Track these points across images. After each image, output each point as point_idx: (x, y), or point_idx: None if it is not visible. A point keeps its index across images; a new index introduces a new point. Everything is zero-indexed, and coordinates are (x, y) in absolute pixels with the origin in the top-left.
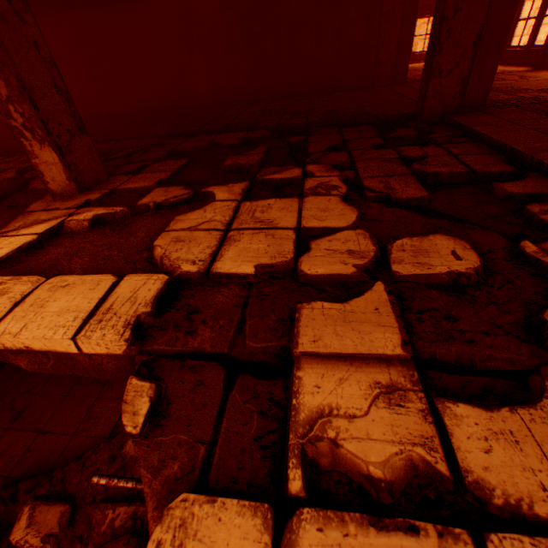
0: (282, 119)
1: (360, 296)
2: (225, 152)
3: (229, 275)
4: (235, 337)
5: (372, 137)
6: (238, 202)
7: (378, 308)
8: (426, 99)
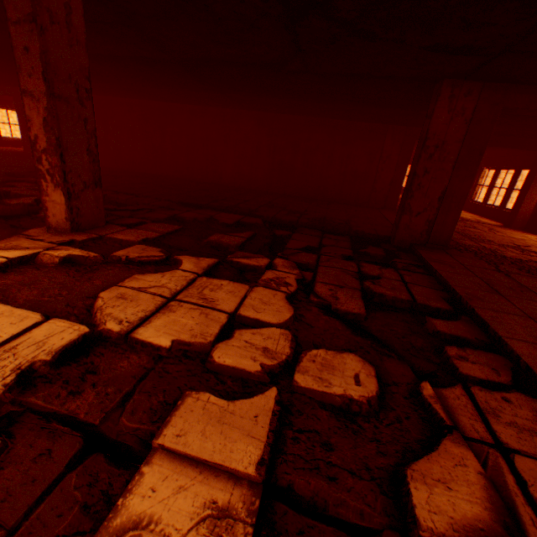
0: (279, 213)
1: (249, 398)
2: (218, 228)
3: (146, 342)
4: (114, 409)
5: (346, 247)
6: (198, 275)
7: (258, 415)
8: (398, 229)
